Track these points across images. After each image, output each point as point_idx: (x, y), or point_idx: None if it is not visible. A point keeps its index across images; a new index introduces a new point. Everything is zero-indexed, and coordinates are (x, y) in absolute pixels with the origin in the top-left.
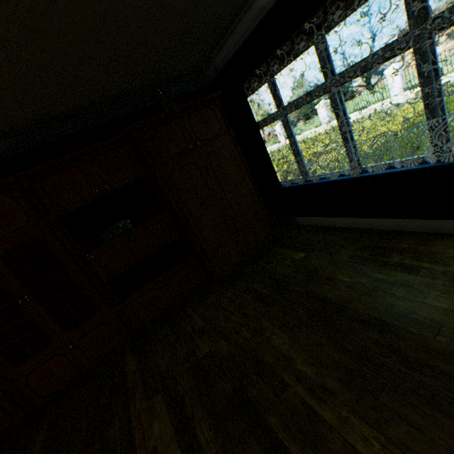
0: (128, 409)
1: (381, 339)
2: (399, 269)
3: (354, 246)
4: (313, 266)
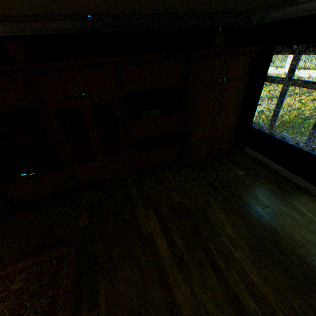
0: (134, 209)
1: (271, 237)
2: (294, 209)
3: (275, 184)
4: (247, 183)
